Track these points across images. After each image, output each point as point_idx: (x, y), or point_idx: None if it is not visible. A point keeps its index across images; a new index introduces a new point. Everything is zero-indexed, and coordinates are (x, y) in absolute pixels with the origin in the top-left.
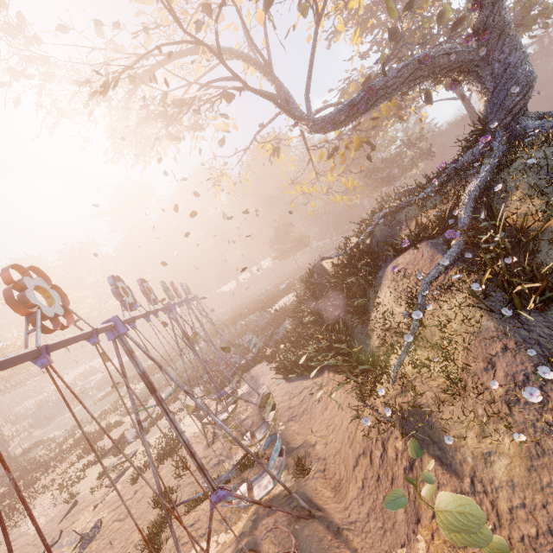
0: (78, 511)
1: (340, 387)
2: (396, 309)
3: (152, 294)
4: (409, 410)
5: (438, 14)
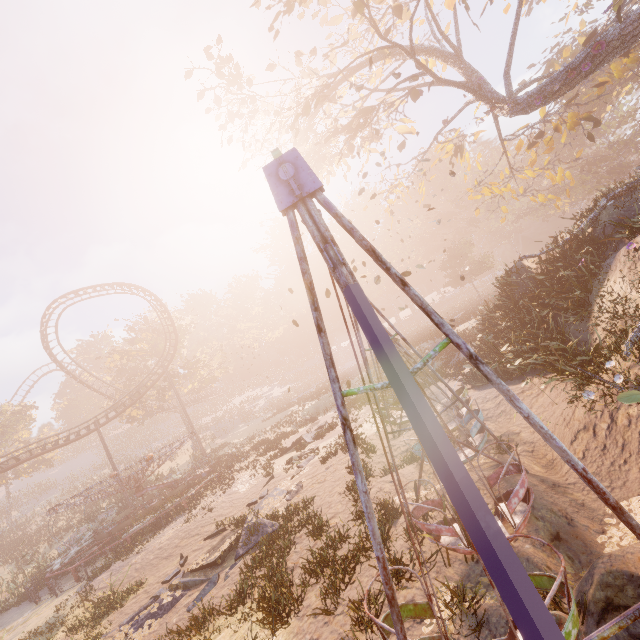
0: (277, 480)
1: (551, 381)
2: (631, 294)
3: None
4: None
5: None
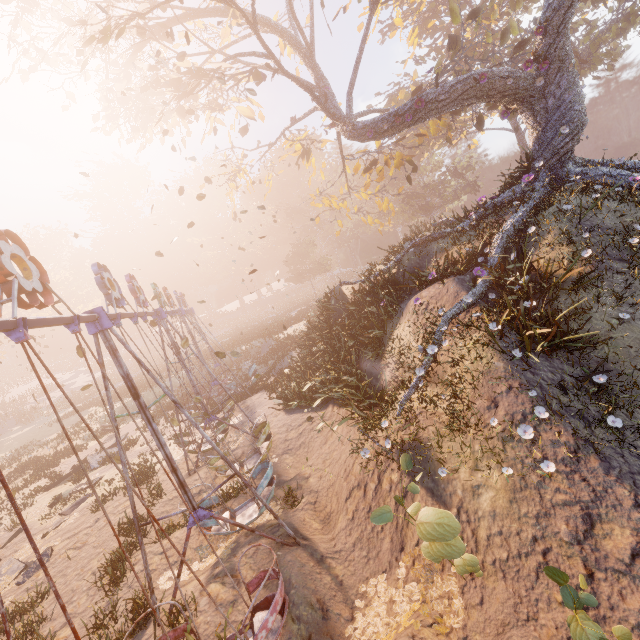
0: (22, 539)
1: (344, 421)
2: (412, 344)
3: (142, 294)
4: (409, 444)
5: (503, 30)
